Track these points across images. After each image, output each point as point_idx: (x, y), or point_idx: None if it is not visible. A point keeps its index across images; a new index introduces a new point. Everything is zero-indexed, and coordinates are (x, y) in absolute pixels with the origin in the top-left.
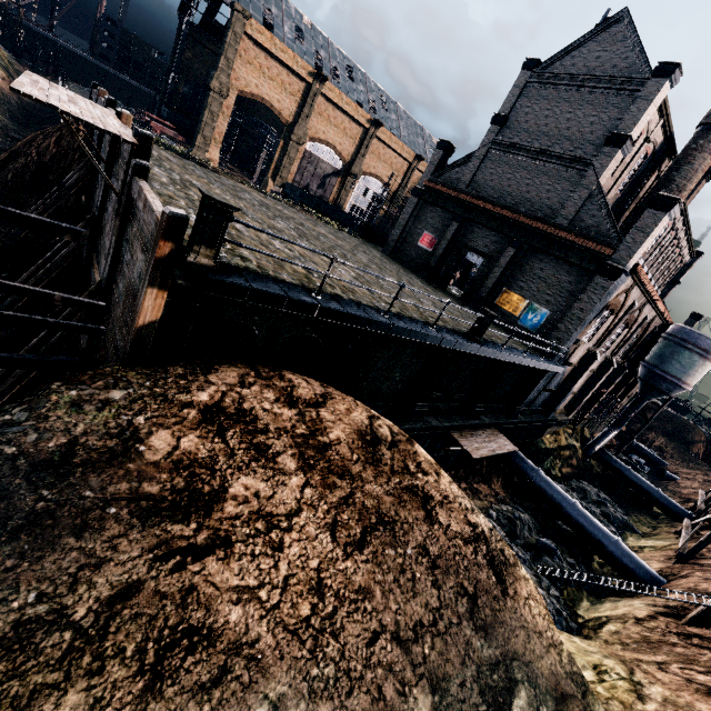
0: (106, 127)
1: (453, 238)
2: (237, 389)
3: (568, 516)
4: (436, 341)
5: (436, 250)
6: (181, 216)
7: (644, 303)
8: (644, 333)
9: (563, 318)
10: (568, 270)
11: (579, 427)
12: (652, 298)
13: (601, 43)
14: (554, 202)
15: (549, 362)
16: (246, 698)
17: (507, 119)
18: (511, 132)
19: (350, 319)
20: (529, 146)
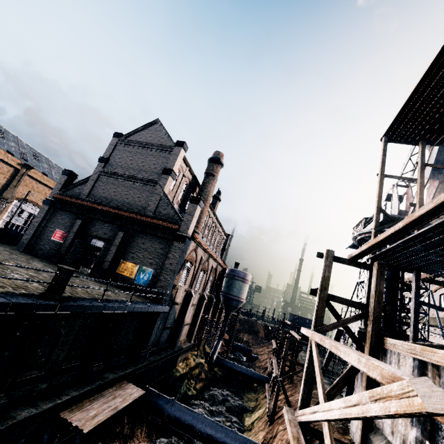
0: None
1: (80, 230)
2: None
3: (199, 432)
4: None
5: (65, 241)
6: None
7: (208, 257)
8: (216, 275)
9: (162, 271)
10: (159, 241)
11: (201, 347)
12: (211, 253)
13: (151, 131)
14: (143, 203)
15: (155, 305)
16: None
17: (108, 160)
18: (112, 167)
19: None
20: (123, 173)
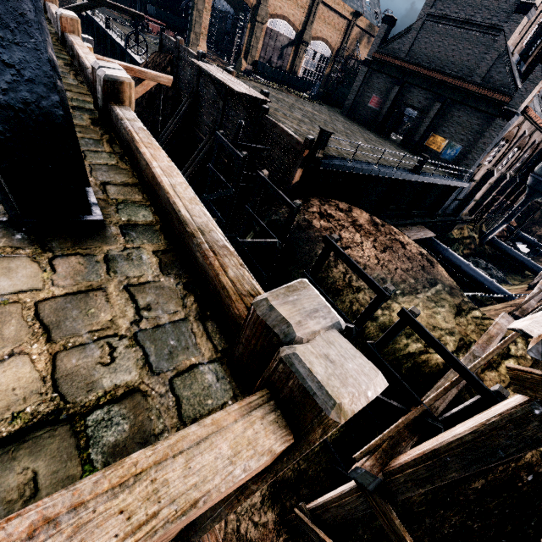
0: (258, 96)
1: (395, 98)
2: (321, 206)
3: (464, 271)
4: (398, 176)
5: (382, 109)
6: (313, 139)
7: (534, 131)
8: (534, 152)
9: (471, 150)
10: (477, 116)
11: (478, 224)
12: (540, 126)
13: None
14: (472, 64)
15: (459, 181)
16: (372, 272)
17: None
18: (443, 5)
19: (364, 171)
20: (456, 16)
